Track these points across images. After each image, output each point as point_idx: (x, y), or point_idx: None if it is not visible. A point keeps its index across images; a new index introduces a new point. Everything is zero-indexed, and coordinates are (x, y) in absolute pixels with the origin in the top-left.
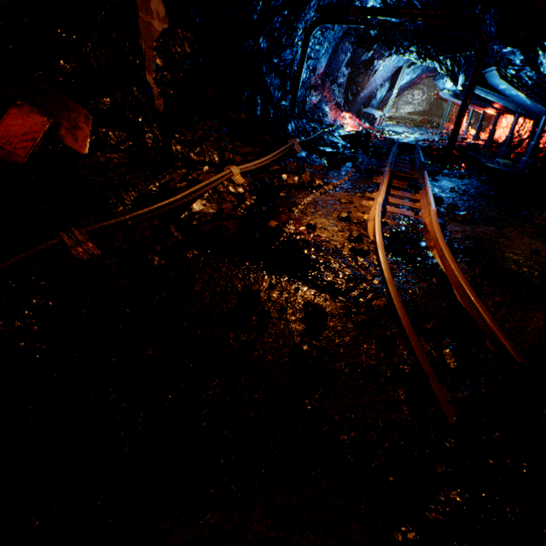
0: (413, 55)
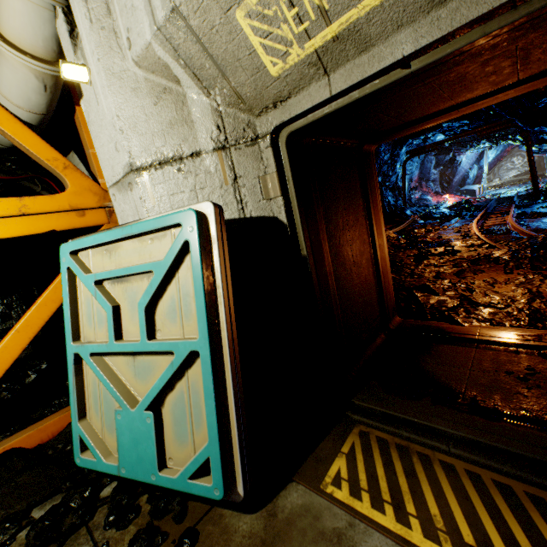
0: (485, 143)
